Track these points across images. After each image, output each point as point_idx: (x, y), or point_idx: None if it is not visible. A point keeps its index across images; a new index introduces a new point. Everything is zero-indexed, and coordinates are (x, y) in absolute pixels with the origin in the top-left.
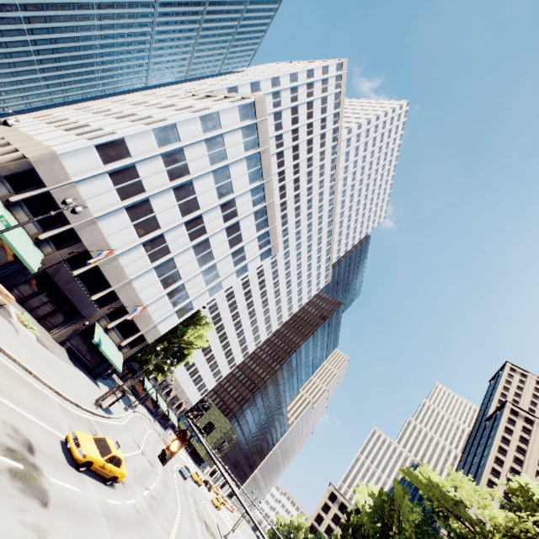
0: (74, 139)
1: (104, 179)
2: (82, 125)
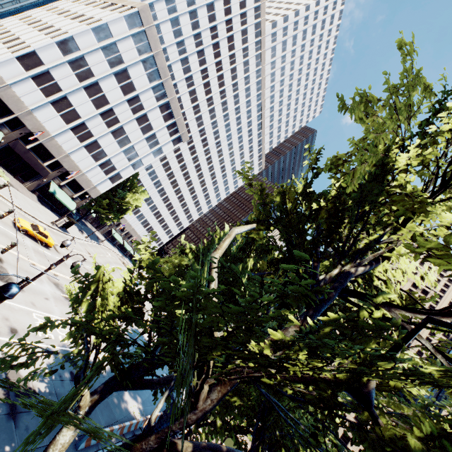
0: (3, 53)
1: (29, 82)
2: (15, 38)
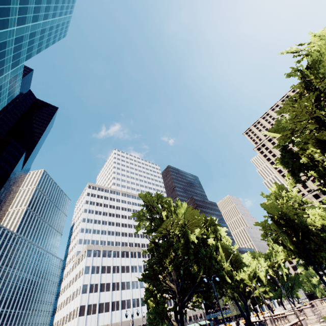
0: (74, 322)
1: (88, 317)
2: (69, 314)
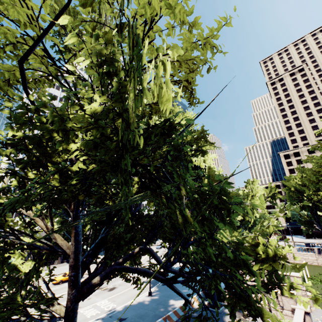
0: None
1: None
2: None
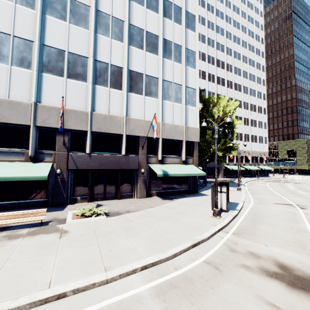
0: None
1: None
2: None
